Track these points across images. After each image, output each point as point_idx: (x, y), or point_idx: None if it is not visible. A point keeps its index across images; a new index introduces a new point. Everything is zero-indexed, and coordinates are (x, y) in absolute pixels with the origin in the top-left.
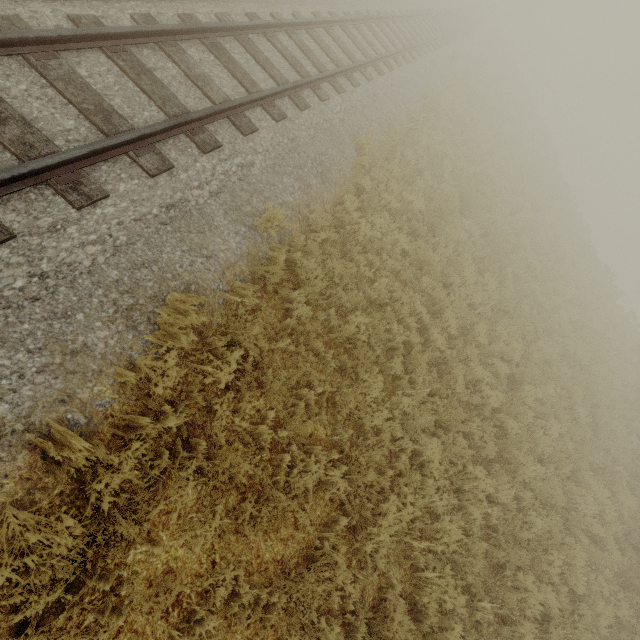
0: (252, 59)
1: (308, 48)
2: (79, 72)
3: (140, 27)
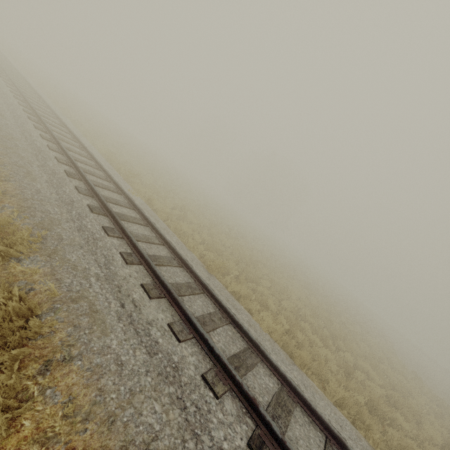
0: None
1: None
2: None
3: None
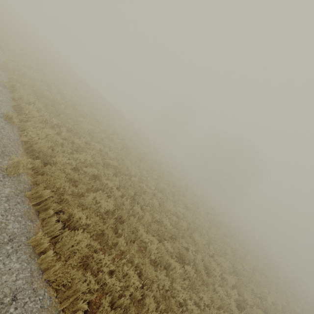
0: None
1: None
2: None
3: None
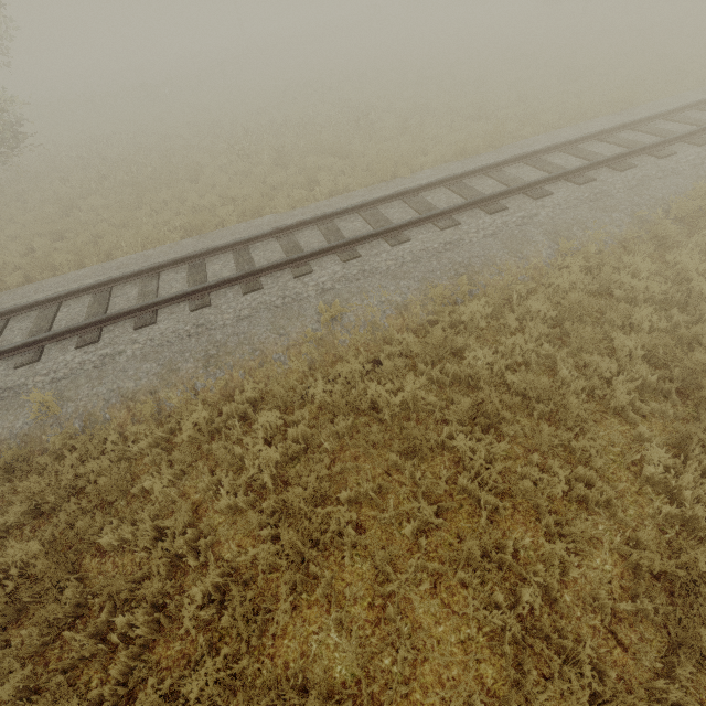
0: (233, 263)
1: (336, 230)
2: (63, 311)
3: (122, 274)
